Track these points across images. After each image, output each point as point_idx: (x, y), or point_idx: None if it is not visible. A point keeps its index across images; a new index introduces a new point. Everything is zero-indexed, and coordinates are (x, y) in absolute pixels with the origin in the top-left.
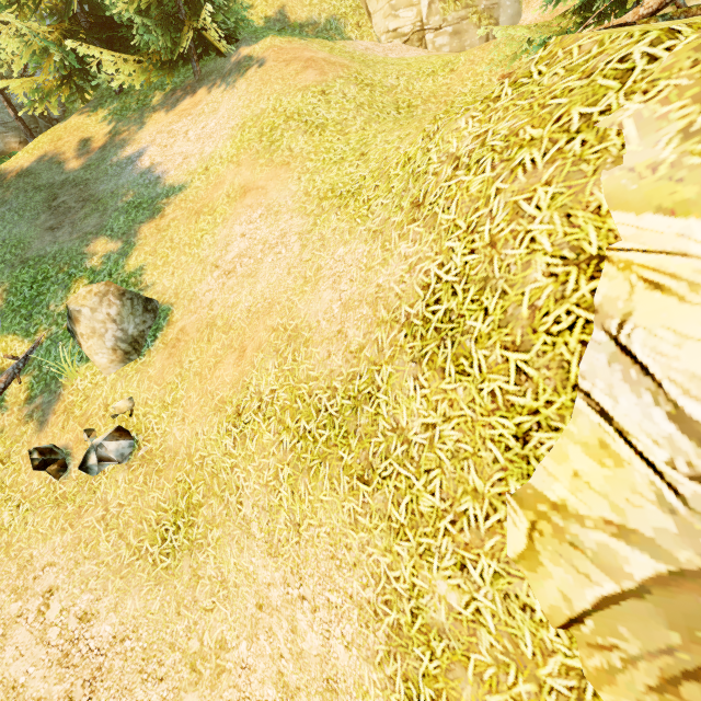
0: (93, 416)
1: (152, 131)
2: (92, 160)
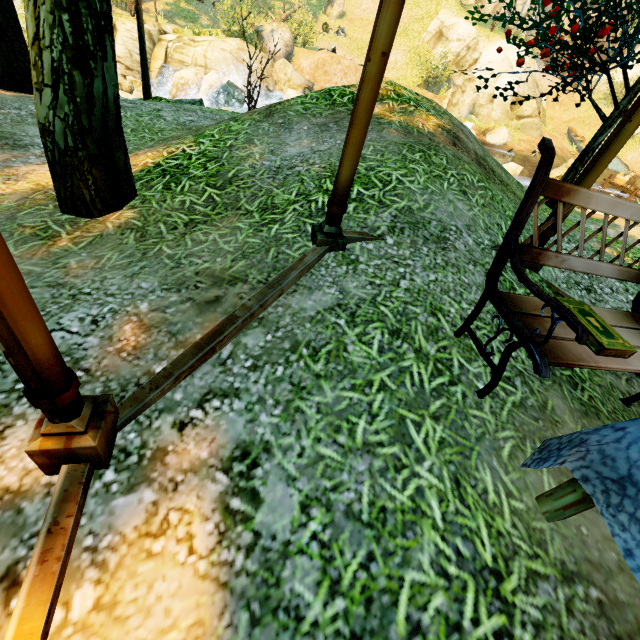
0: (331, 26)
1: None
2: None
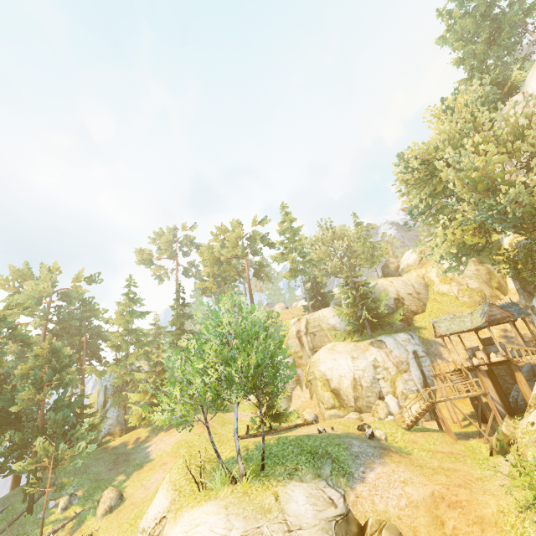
0: (87, 532)
1: (158, 438)
2: (136, 445)
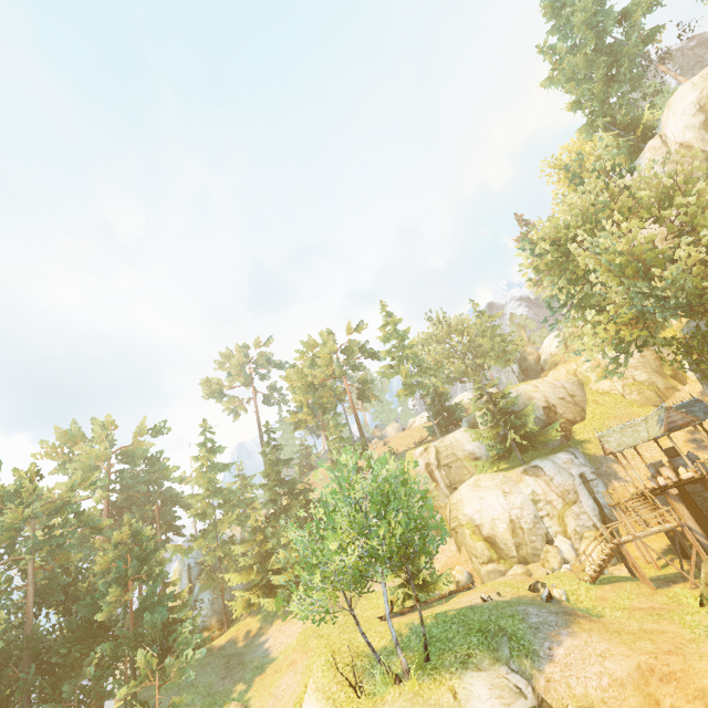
0: None
1: (274, 629)
2: (248, 642)
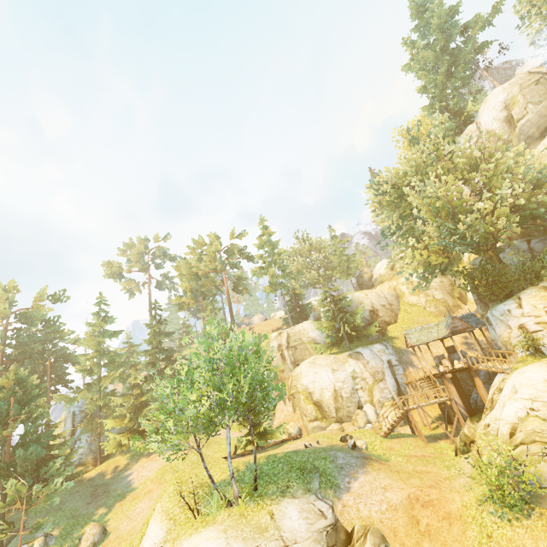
0: None
1: (139, 465)
2: (115, 475)
